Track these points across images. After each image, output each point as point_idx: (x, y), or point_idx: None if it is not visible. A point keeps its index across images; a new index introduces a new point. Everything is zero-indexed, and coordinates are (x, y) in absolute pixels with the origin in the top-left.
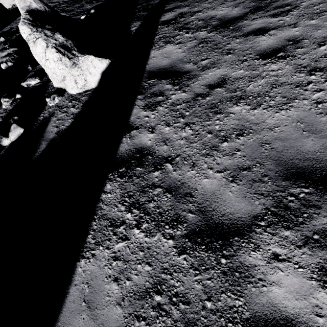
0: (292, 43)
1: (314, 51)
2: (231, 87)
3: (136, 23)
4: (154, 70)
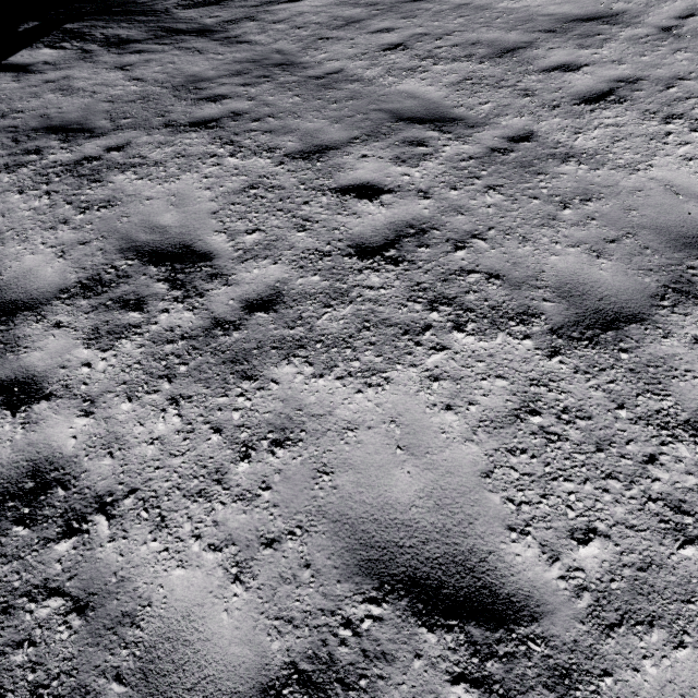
0: (144, 63)
1: (151, 69)
2: (64, 83)
3: (33, 23)
4: (9, 66)
